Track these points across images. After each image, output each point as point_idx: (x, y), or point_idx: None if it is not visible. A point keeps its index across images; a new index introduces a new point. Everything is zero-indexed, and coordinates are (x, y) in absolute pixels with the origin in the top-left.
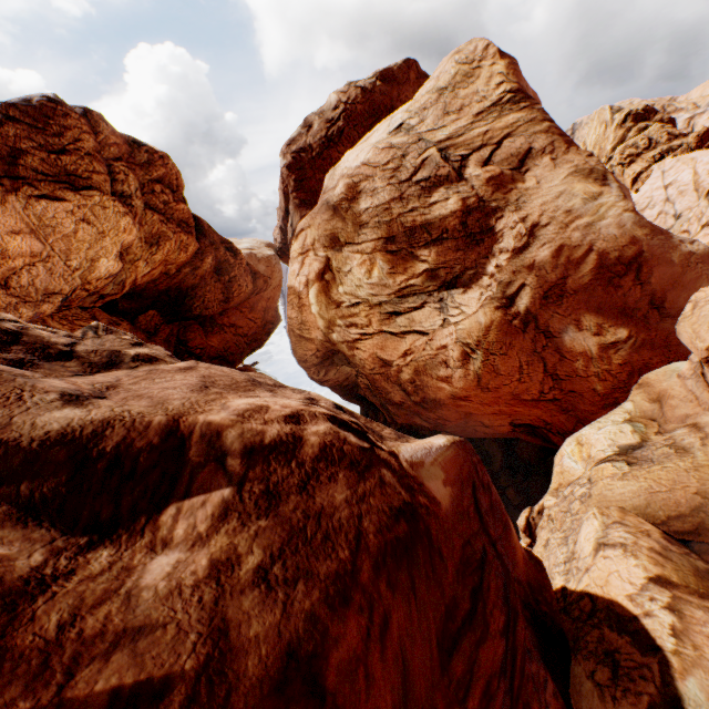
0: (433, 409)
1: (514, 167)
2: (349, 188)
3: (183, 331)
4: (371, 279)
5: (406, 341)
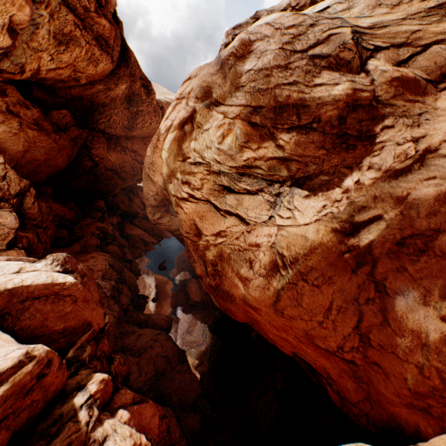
0: (224, 299)
1: (431, 80)
2: (242, 44)
3: (91, 139)
4: (222, 145)
5: (224, 221)
